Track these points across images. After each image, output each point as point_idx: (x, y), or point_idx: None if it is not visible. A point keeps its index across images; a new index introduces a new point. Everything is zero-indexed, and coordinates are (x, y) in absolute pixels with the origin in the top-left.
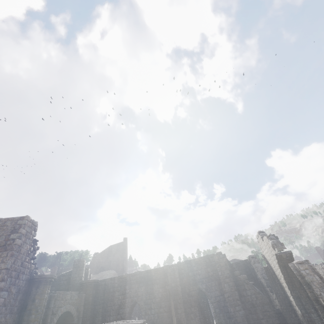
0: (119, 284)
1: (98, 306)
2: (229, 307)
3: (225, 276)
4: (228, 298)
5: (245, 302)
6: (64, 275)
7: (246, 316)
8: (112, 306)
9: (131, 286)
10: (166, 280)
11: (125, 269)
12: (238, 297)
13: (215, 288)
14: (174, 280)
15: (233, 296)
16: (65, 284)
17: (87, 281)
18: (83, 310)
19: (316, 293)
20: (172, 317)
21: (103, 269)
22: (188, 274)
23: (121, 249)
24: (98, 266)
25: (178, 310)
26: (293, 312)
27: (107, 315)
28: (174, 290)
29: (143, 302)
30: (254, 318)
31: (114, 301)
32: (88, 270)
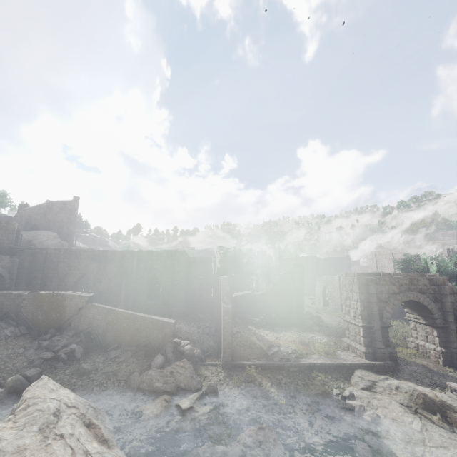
0: (66, 256)
1: (37, 272)
2: (175, 291)
3: (180, 270)
4: (176, 285)
5: (189, 289)
6: None
7: (185, 298)
8: (55, 274)
9: (81, 261)
10: (123, 262)
11: (71, 234)
12: (184, 286)
13: (168, 277)
14: (131, 264)
15: (181, 285)
16: None
17: (21, 247)
18: (16, 273)
19: (222, 296)
20: (121, 291)
21: (37, 227)
22: (147, 261)
23: (68, 209)
24: (30, 222)
25: (128, 287)
26: (215, 301)
27: (48, 281)
28: (129, 272)
29: (93, 276)
30: (191, 299)
31: (58, 271)
32: (19, 233)
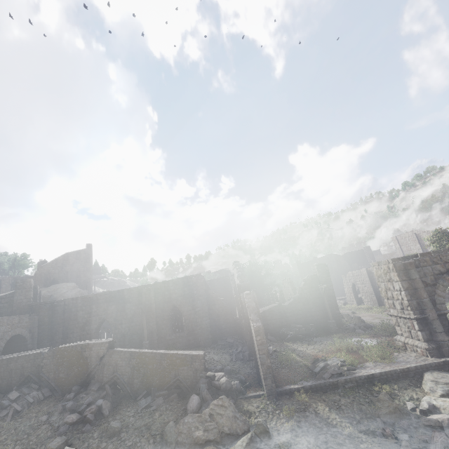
0: (83, 304)
1: (57, 326)
2: (198, 318)
3: (200, 295)
4: (198, 312)
5: (212, 314)
6: (3, 297)
7: (210, 324)
8: (76, 324)
9: (99, 306)
10: (141, 299)
11: (89, 281)
12: (207, 311)
13: (188, 305)
14: (149, 299)
15: (203, 310)
16: (6, 307)
17: (39, 303)
18: (37, 330)
19: (249, 314)
20: (144, 330)
21: (56, 281)
22: (164, 293)
23: (83, 258)
24: (49, 277)
25: (150, 323)
26: (242, 321)
27: (69, 333)
28: (148, 307)
29: (113, 319)
30: (217, 324)
31: (78, 320)
32: (37, 289)
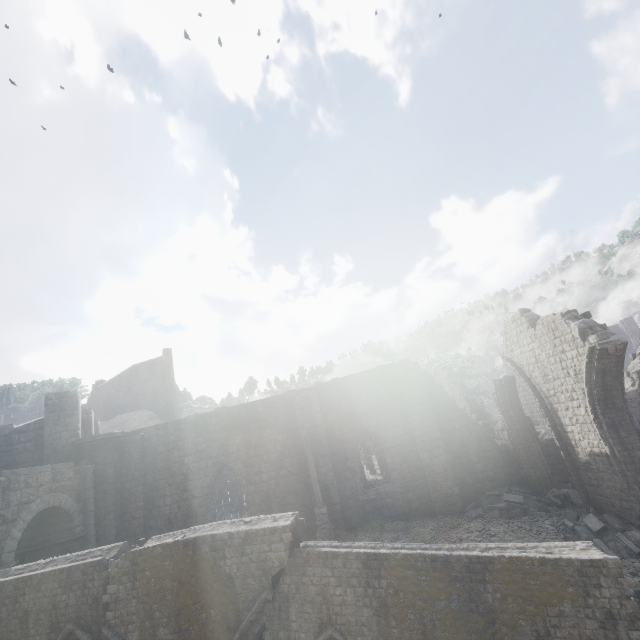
0: (179, 435)
1: (132, 483)
2: (421, 451)
3: (416, 402)
4: (419, 438)
5: (449, 441)
6: (22, 430)
7: (449, 463)
8: (168, 478)
9: (211, 437)
10: (292, 418)
11: (172, 407)
12: (438, 435)
13: (394, 424)
14: (310, 418)
15: (430, 434)
16: (28, 450)
17: (93, 437)
18: (93, 495)
19: None
20: (312, 483)
21: (122, 409)
22: (340, 403)
23: (160, 371)
24: (110, 405)
25: (320, 469)
26: (564, 450)
27: (156, 497)
28: (311, 435)
29: (242, 463)
30: (464, 463)
31: (172, 470)
32: (90, 415)
